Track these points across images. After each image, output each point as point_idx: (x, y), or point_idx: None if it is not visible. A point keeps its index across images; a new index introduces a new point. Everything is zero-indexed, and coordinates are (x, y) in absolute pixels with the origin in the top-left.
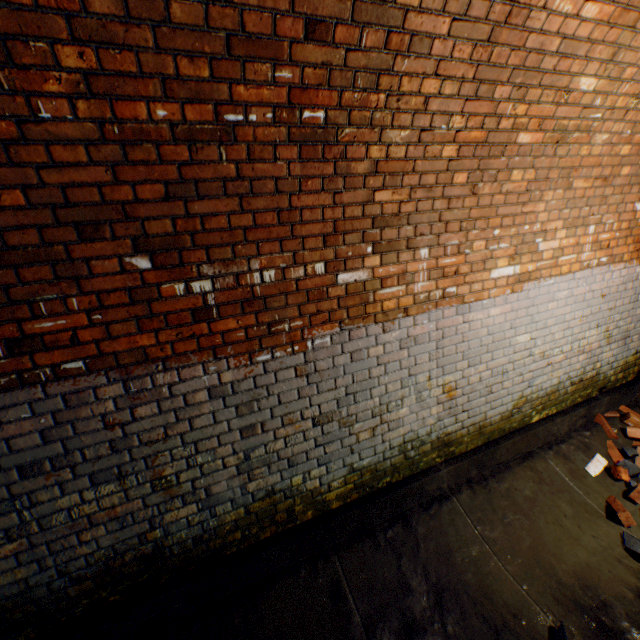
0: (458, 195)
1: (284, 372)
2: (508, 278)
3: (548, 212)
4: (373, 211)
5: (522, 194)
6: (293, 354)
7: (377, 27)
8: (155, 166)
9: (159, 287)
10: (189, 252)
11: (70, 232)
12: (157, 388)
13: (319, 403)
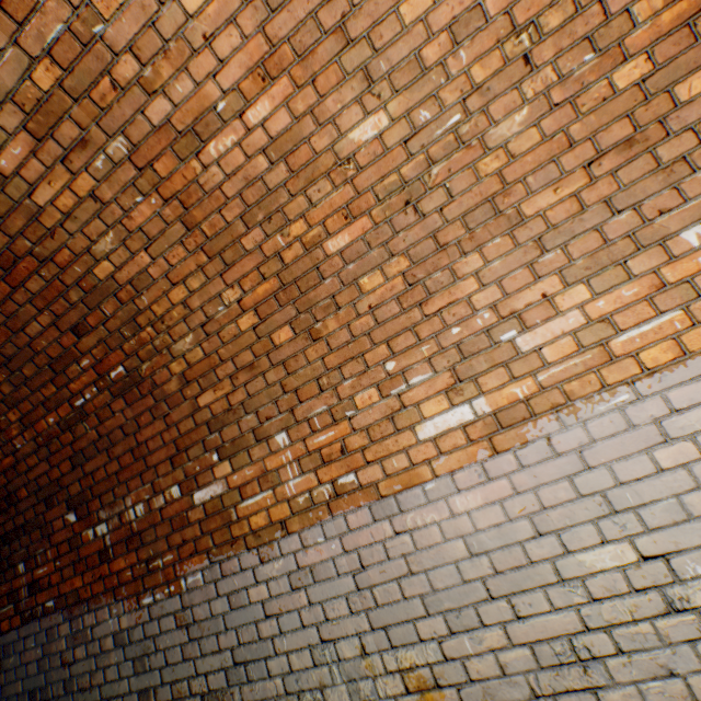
0: (293, 352)
1: (166, 619)
2: (467, 428)
3: (496, 282)
4: (205, 416)
5: (406, 293)
6: (171, 596)
7: (107, 299)
8: (63, 450)
9: (82, 534)
10: (92, 502)
11: (44, 505)
12: (86, 629)
13: (206, 671)
